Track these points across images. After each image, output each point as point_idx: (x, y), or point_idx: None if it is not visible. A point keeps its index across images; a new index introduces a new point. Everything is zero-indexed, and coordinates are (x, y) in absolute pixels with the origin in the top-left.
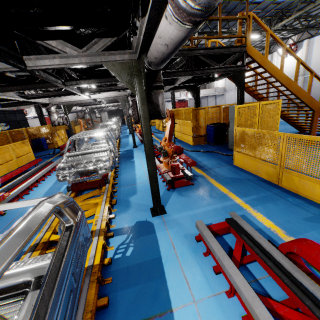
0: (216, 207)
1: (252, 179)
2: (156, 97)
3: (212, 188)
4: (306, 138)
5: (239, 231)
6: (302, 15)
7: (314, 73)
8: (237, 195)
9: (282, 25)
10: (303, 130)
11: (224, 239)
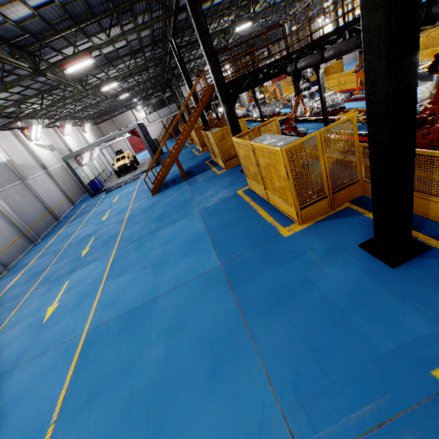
0: None
1: None
2: None
3: None
4: None
5: None
6: None
7: None
8: None
9: None
10: None
11: None
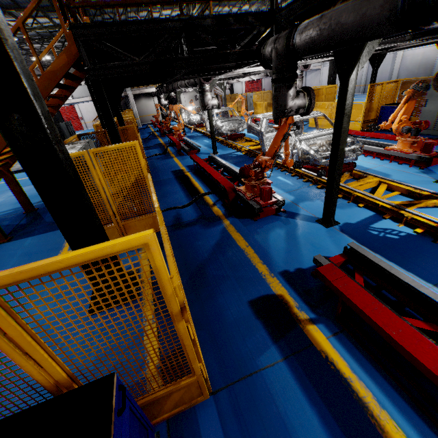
0: None
1: None
2: None
3: None
4: None
5: None
6: None
7: None
8: None
9: None
10: None
11: None
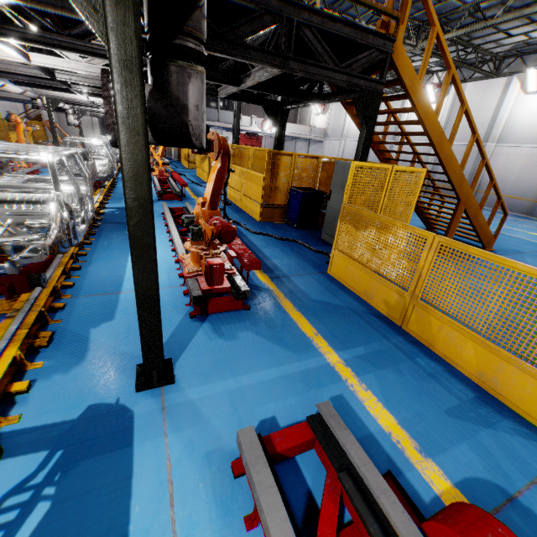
0: (289, 371)
1: (359, 309)
2: (180, 81)
3: (285, 322)
4: (475, 254)
5: (336, 459)
6: (463, 39)
7: (478, 136)
8: (331, 344)
9: (435, 43)
10: (432, 227)
11: (299, 466)
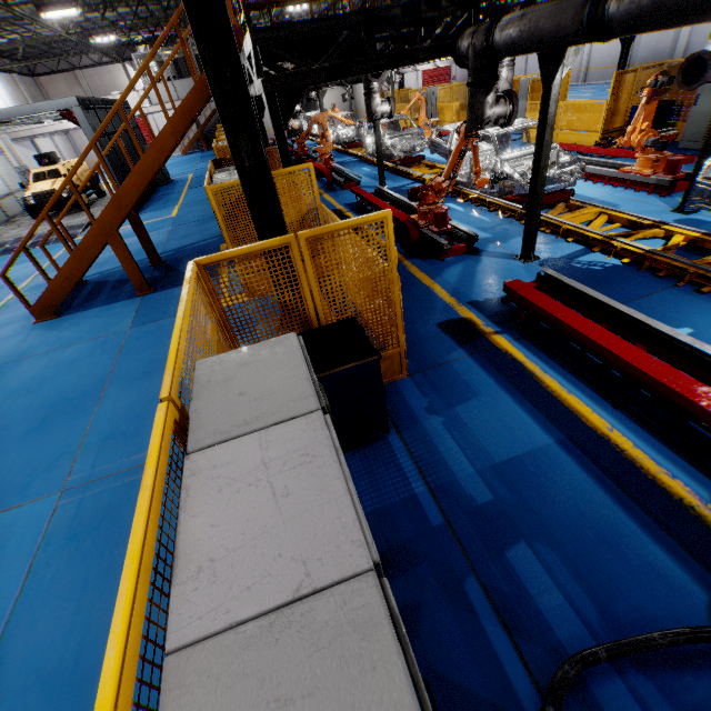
0: None
1: None
2: None
3: None
4: None
5: None
6: None
7: None
8: None
9: None
10: None
11: None
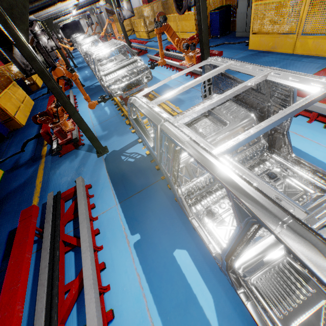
0: None
1: (271, 55)
2: None
3: None
4: None
5: None
6: None
7: None
8: None
9: None
10: None
11: None
